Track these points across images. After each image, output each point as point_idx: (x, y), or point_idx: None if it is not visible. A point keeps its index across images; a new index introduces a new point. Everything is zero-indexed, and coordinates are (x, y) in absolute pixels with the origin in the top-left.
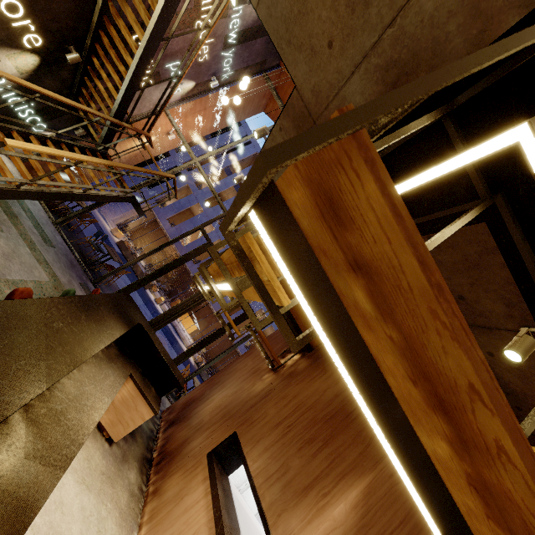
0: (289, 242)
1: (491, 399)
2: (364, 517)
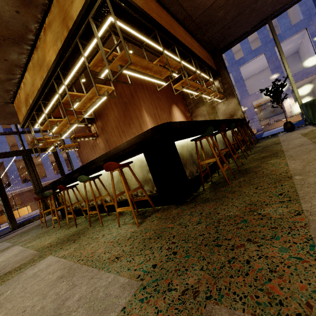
0: (127, 69)
1: (149, 63)
2: (150, 115)
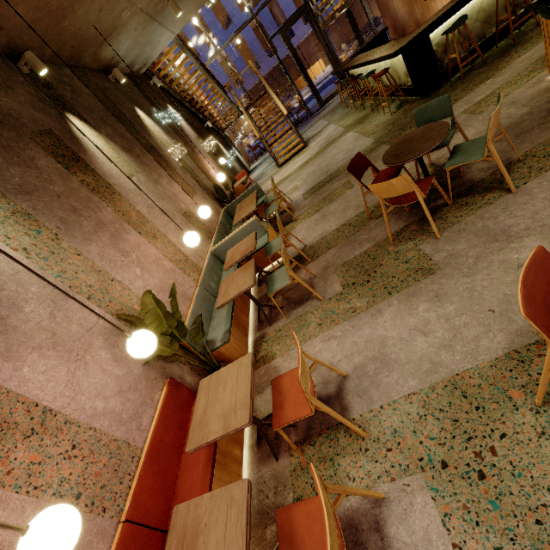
0: None
1: None
2: None
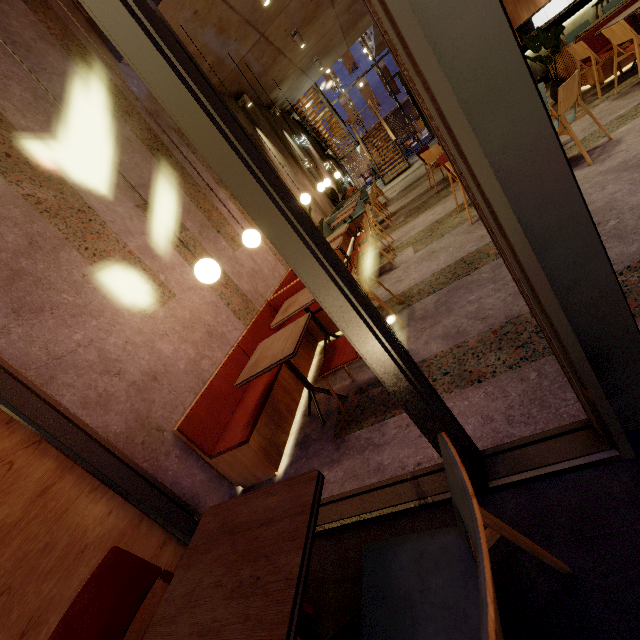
0: None
1: None
2: None
